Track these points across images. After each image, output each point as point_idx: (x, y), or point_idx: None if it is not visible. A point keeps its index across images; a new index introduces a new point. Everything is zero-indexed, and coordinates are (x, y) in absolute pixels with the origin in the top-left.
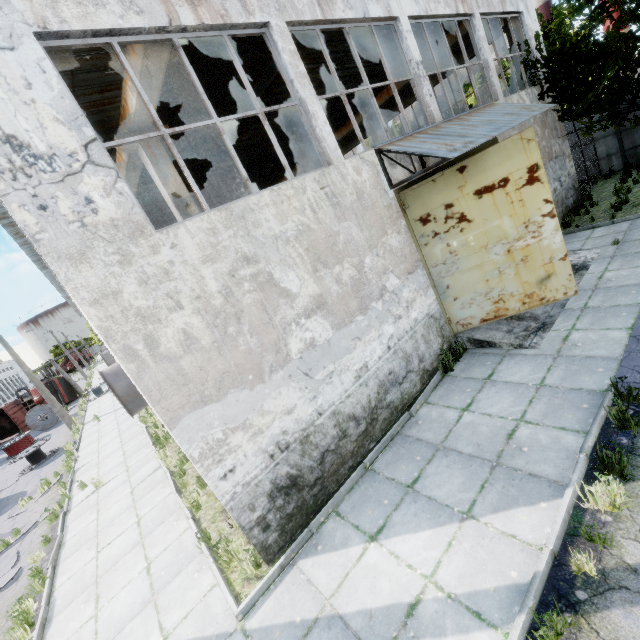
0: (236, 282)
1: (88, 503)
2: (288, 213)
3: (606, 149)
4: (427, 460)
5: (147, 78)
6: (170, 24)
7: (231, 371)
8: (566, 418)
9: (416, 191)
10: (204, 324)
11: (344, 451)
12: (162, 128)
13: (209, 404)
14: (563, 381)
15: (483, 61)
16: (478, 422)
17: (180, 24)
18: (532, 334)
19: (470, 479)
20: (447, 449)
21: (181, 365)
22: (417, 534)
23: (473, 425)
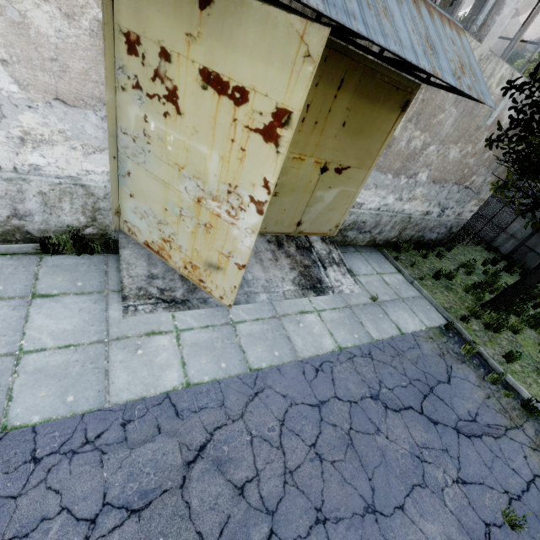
0: None
1: None
2: None
3: (518, 229)
4: None
5: None
6: None
7: None
8: None
9: None
10: None
11: None
12: None
13: None
14: (33, 373)
15: None
16: None
17: None
18: (156, 299)
19: None
20: None
21: None
22: None
23: None
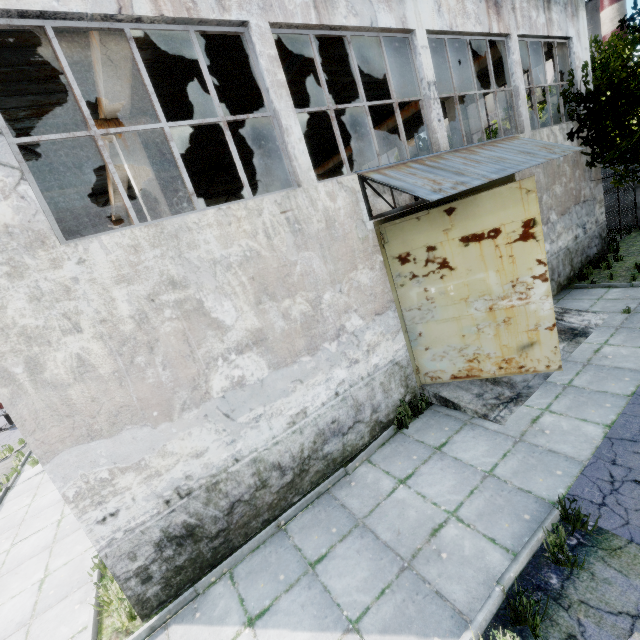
0: (155, 307)
1: (31, 483)
2: (235, 236)
3: None
4: (341, 536)
5: (111, 66)
6: (119, 12)
7: (132, 405)
8: (501, 527)
9: (398, 226)
10: (106, 351)
11: (260, 502)
12: (93, 128)
13: (97, 439)
14: (514, 475)
15: (513, 88)
16: (409, 502)
17: (132, 13)
18: (502, 405)
19: (374, 577)
20: (366, 528)
21: (68, 394)
22: (295, 633)
23: (403, 505)
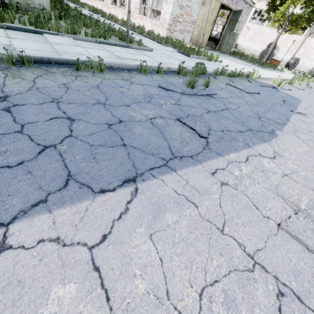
0: None
1: None
2: None
3: None
4: None
5: None
6: None
7: None
8: None
9: None
10: None
11: (310, 73)
12: None
13: None
14: None
15: None
16: None
17: None
18: None
19: None
20: None
21: None
22: None
23: None
